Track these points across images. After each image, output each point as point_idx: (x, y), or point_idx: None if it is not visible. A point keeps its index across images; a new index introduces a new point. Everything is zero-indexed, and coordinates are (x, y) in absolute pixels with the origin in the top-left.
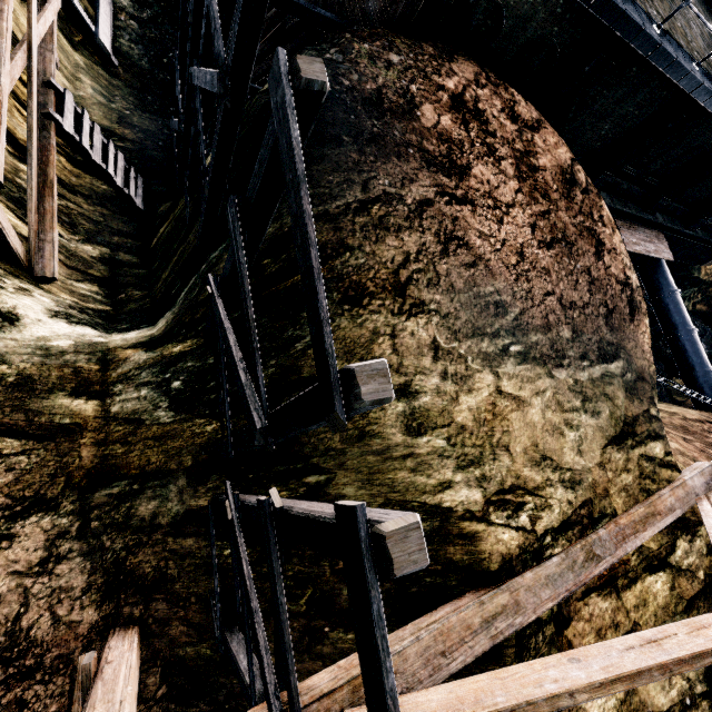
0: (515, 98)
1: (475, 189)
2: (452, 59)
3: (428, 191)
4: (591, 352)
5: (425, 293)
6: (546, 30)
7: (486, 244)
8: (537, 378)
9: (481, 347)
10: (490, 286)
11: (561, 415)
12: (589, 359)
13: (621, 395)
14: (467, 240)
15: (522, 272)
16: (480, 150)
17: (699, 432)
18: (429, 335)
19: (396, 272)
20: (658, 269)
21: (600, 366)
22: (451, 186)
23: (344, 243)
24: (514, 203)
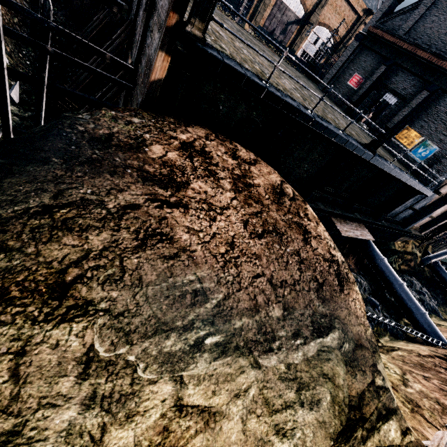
0: (238, 148)
1: (191, 197)
2: (188, 125)
3: (138, 198)
4: (304, 327)
5: (97, 290)
6: (249, 114)
7: (194, 237)
8: (239, 373)
9: (163, 347)
10: (190, 275)
11: (269, 419)
12: (302, 336)
13: (341, 371)
14: (172, 235)
15: (230, 258)
16: (201, 173)
17: (433, 367)
18: (84, 343)
19: (63, 270)
20: (368, 246)
21: (315, 341)
22: (165, 195)
23: (3, 244)
24: (229, 206)
